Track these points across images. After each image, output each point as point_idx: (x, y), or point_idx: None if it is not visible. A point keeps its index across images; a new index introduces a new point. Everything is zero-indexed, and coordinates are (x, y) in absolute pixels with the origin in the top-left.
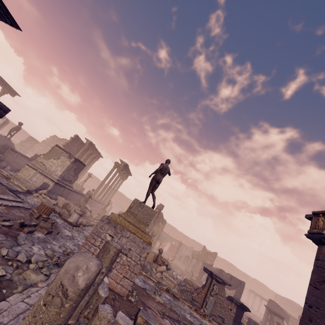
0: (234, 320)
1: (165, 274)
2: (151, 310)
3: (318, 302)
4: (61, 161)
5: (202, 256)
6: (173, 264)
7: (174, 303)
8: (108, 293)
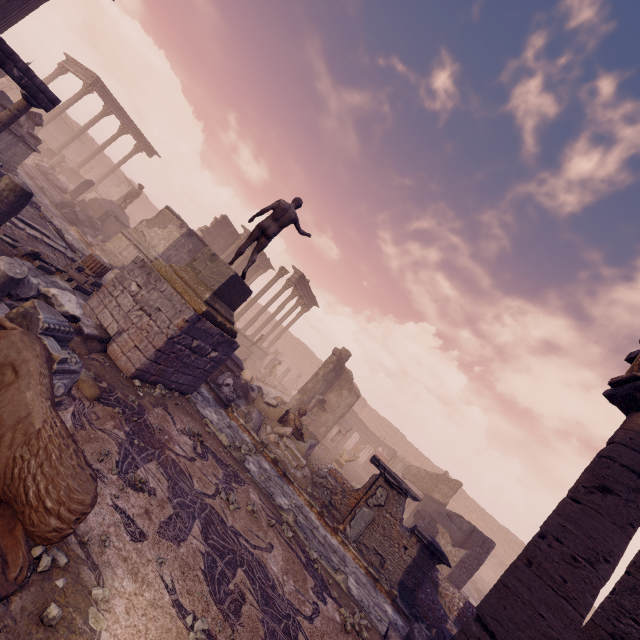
0: (409, 571)
1: (287, 442)
2: (170, 416)
3: (565, 529)
4: (167, 232)
5: (424, 480)
6: (358, 478)
7: (273, 478)
8: (98, 355)
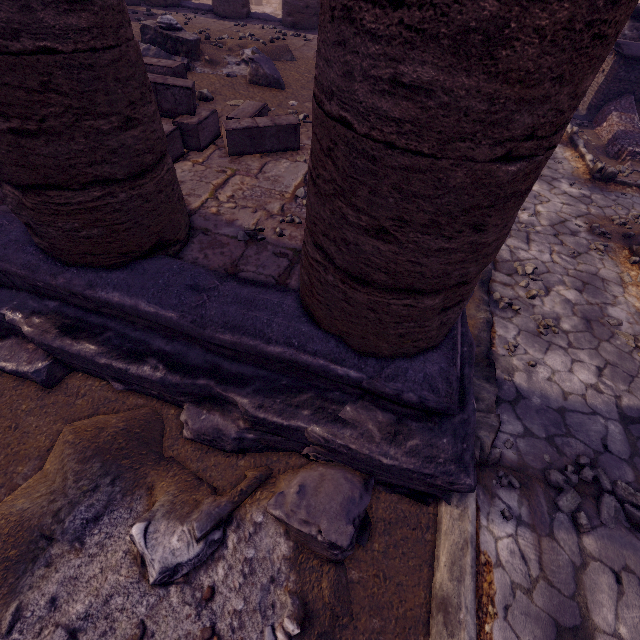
0: (597, 91)
1: None
2: None
3: None
4: None
5: None
6: None
7: None
8: None
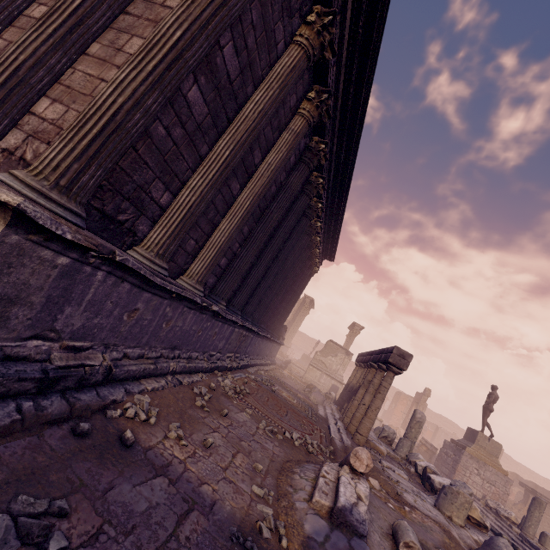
0: None
1: None
2: None
3: None
4: (339, 359)
5: None
6: None
7: None
8: None
